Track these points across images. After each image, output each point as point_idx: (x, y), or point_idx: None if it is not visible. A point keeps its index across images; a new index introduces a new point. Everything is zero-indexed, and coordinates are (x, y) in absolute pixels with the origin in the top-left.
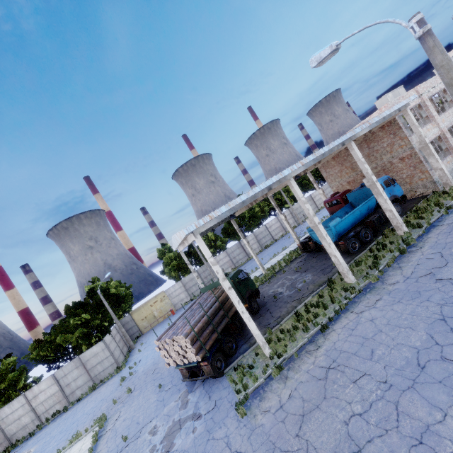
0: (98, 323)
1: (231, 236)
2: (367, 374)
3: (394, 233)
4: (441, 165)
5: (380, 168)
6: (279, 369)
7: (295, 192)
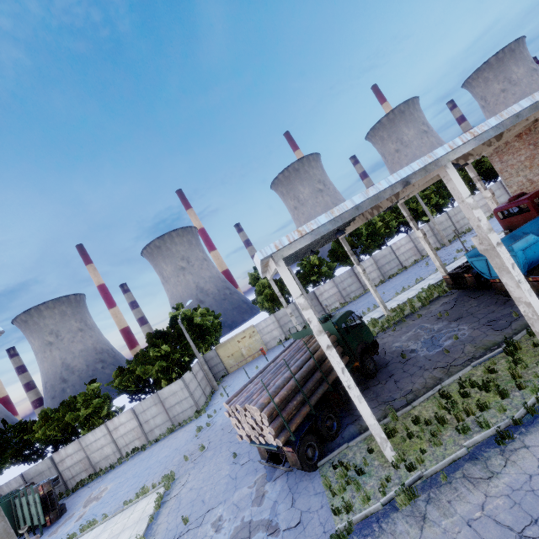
0: (179, 356)
1: (340, 261)
2: None
3: None
4: None
5: None
6: (409, 495)
7: (454, 188)
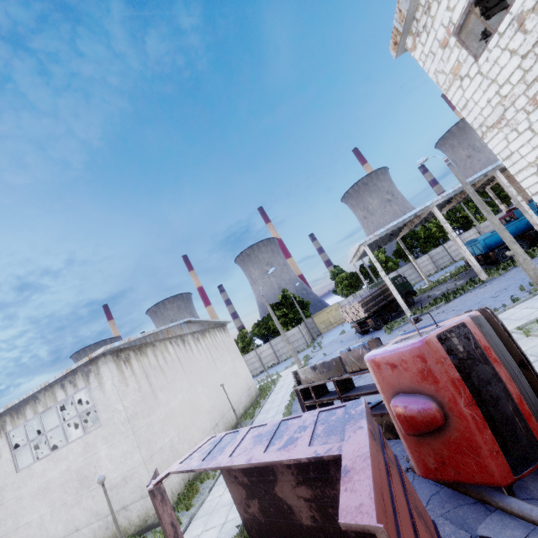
0: (292, 317)
1: (402, 257)
2: (454, 310)
3: None
4: None
5: None
6: None
7: (437, 216)
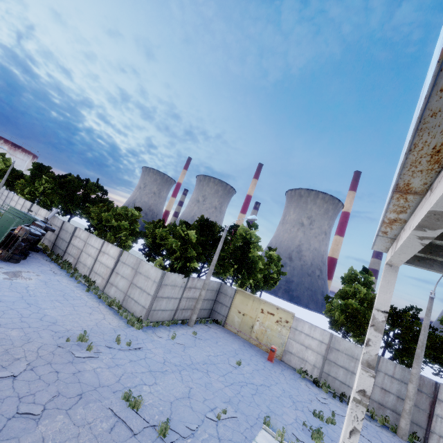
0: (195, 256)
1: None
2: None
3: None
4: None
5: None
6: None
7: None
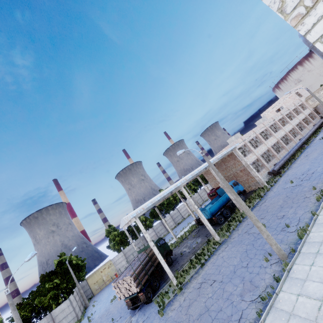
0: (65, 286)
1: (155, 217)
2: (216, 280)
3: (239, 211)
4: (257, 175)
5: (232, 175)
6: (180, 289)
7: (184, 193)
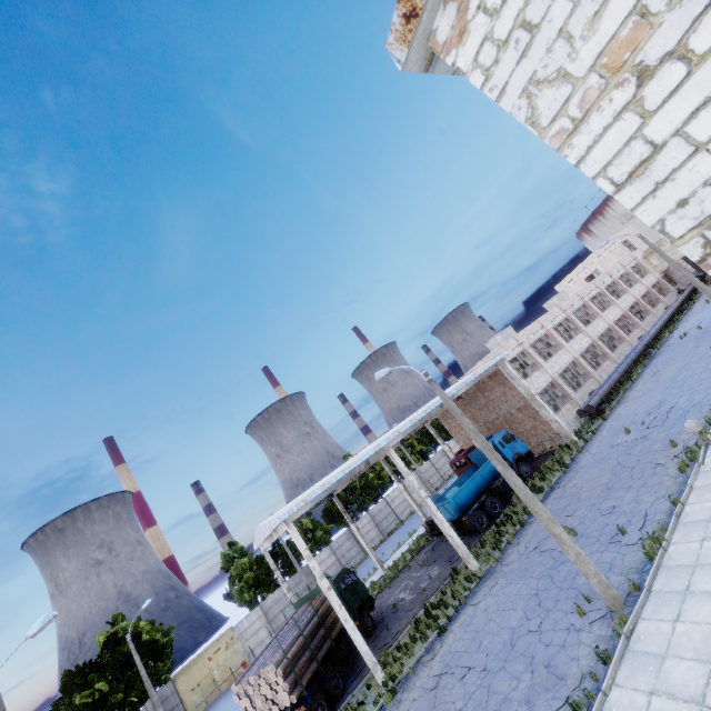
0: (121, 699)
1: (336, 521)
2: (472, 668)
3: (521, 501)
4: (554, 417)
5: (502, 419)
6: (392, 693)
7: (396, 462)
